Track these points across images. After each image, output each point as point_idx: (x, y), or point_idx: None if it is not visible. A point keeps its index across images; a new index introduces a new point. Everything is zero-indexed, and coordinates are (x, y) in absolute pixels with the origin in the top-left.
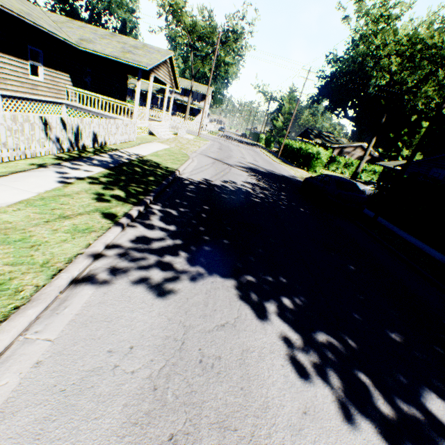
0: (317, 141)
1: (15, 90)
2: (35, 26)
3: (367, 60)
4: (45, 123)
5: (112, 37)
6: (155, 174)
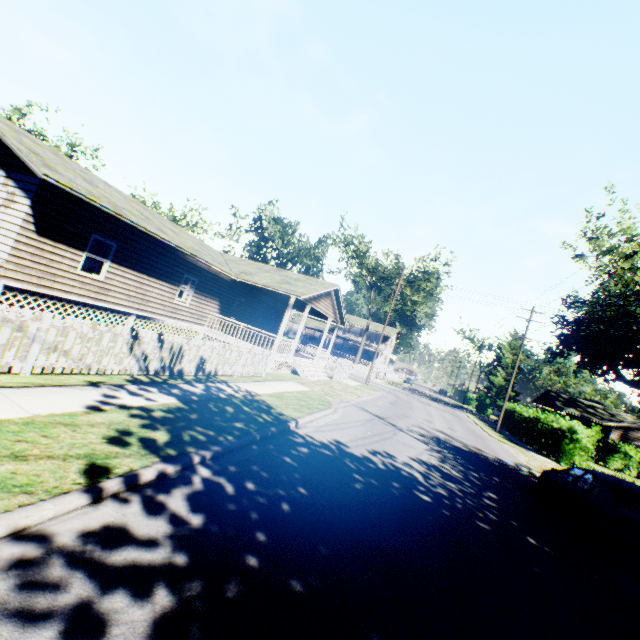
0: (570, 411)
1: (154, 311)
2: (195, 258)
3: (630, 300)
4: (135, 336)
5: (276, 272)
6: (251, 419)
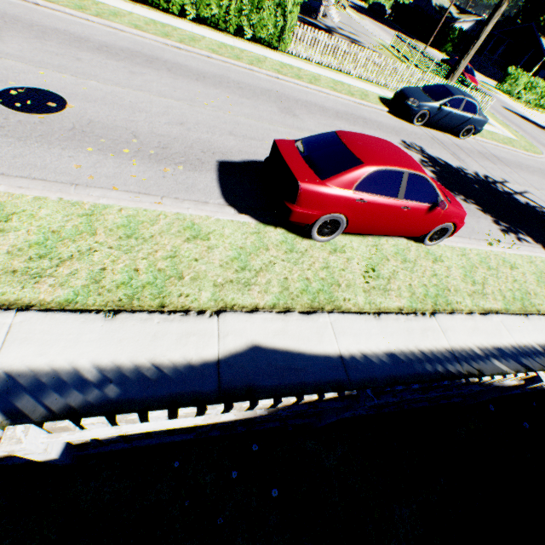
0: None
1: None
2: None
3: None
4: None
5: None
6: None
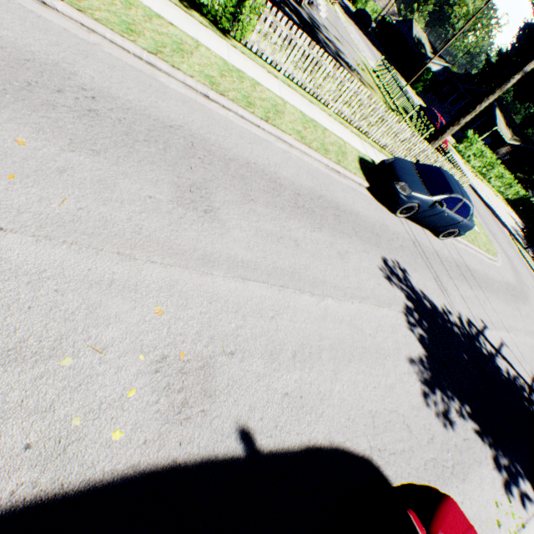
0: None
1: None
2: None
3: None
4: None
5: None
6: None
